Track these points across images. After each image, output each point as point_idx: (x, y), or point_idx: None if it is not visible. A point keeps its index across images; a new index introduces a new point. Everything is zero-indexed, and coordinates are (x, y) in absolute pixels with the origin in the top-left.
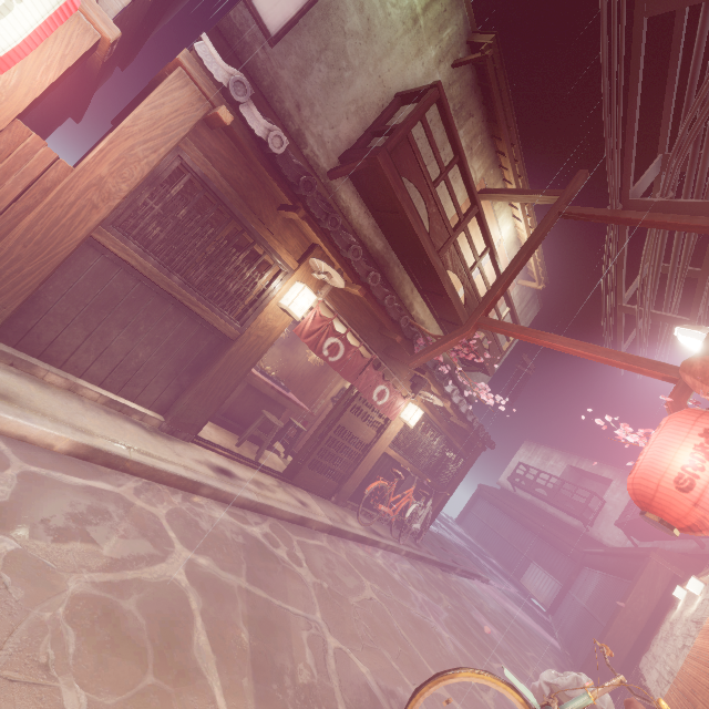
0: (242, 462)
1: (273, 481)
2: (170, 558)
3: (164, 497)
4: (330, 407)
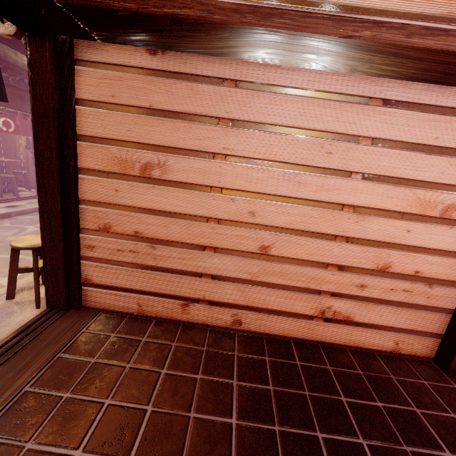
0: (13, 201)
1: (36, 200)
2: (28, 229)
3: (2, 222)
4: (29, 153)
